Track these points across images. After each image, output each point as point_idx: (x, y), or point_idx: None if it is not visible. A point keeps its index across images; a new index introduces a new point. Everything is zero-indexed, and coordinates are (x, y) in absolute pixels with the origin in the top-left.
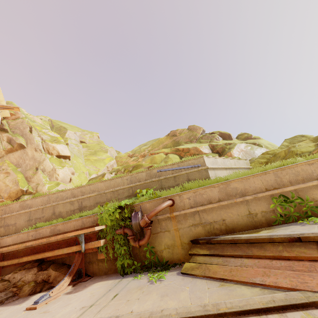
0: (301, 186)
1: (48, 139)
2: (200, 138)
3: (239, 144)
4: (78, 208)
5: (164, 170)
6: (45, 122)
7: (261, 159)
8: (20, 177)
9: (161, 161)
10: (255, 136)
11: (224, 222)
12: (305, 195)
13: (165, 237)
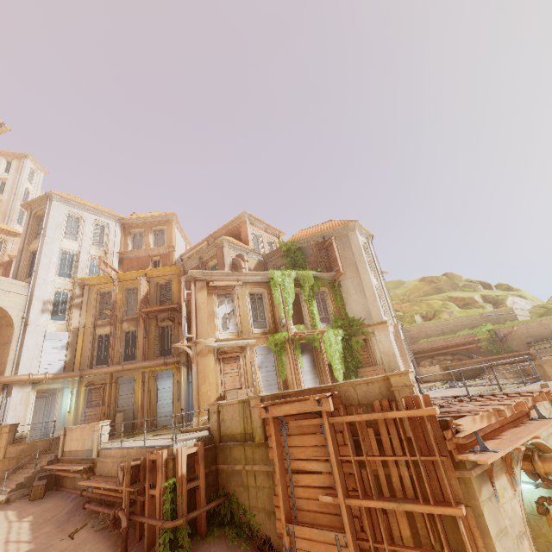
0: None
1: None
2: (462, 287)
3: (510, 297)
4: (441, 333)
5: (490, 314)
6: None
7: (537, 310)
8: None
9: (439, 307)
10: (516, 288)
11: (541, 336)
12: None
13: (513, 342)
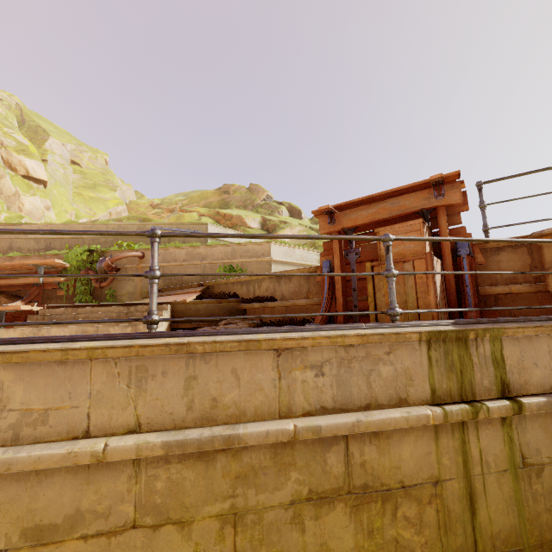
0: (245, 260)
1: (13, 146)
2: (260, 206)
3: (294, 226)
4: (45, 248)
5: (160, 228)
6: (10, 113)
7: None
8: None
9: None
10: None
11: (182, 279)
12: (247, 268)
13: (128, 285)
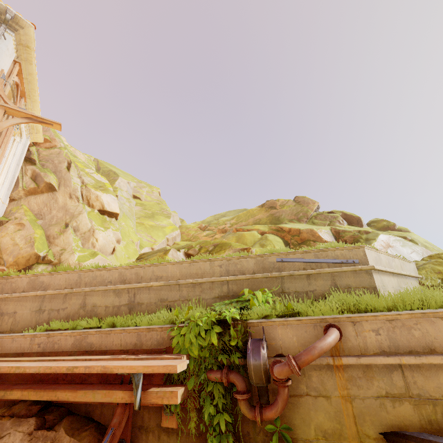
0: None
1: (92, 183)
2: (313, 217)
3: (383, 235)
4: (128, 304)
5: (289, 259)
6: (90, 161)
7: (436, 265)
8: (39, 234)
9: (254, 242)
10: (400, 227)
11: None
12: None
13: (317, 410)
